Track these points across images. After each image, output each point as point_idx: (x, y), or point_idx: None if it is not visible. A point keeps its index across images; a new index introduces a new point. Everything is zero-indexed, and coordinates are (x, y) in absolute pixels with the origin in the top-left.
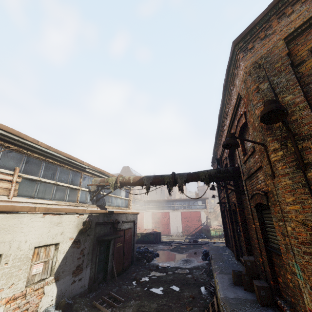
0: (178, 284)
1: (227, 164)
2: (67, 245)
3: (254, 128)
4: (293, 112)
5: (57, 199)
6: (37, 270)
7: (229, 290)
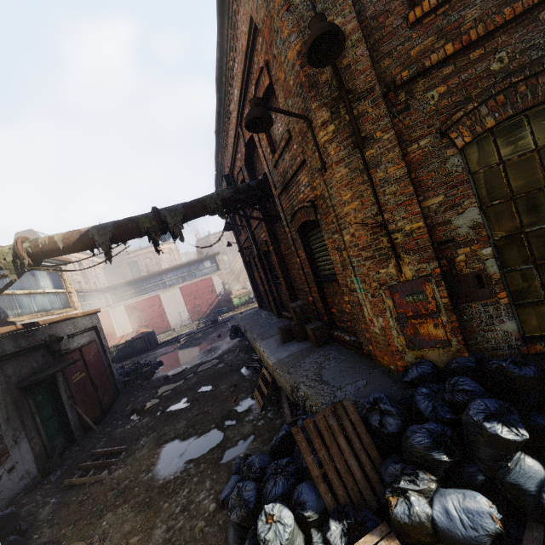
0: (209, 383)
1: (244, 180)
2: None
3: (288, 92)
4: (345, 52)
5: None
6: None
7: (280, 351)
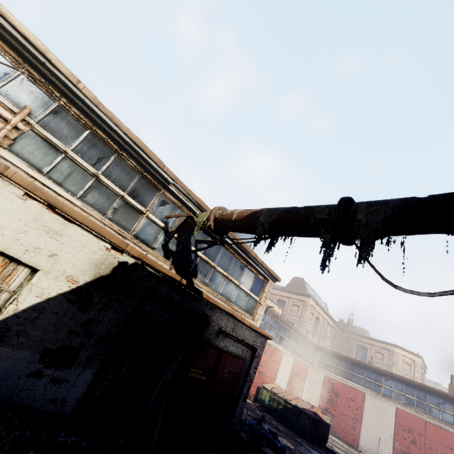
0: None
1: None
2: (55, 286)
3: None
4: None
5: (89, 202)
6: None
7: None
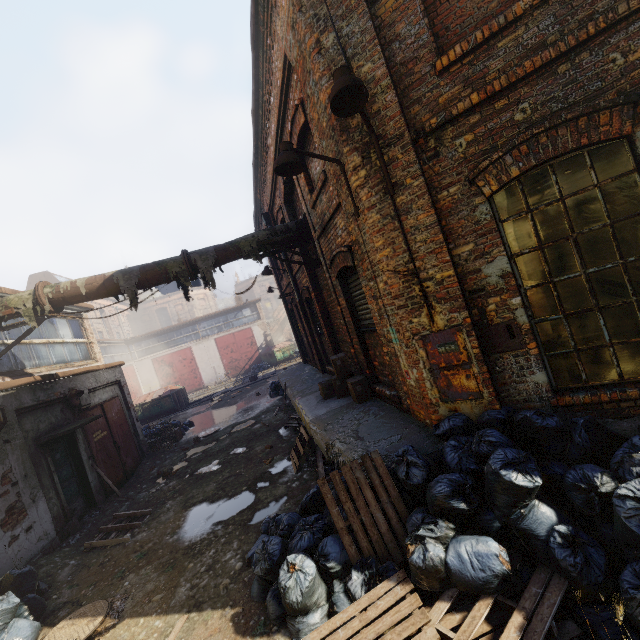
0: (243, 444)
1: (284, 219)
2: None
3: (322, 134)
4: (375, 97)
5: None
6: None
7: (320, 408)
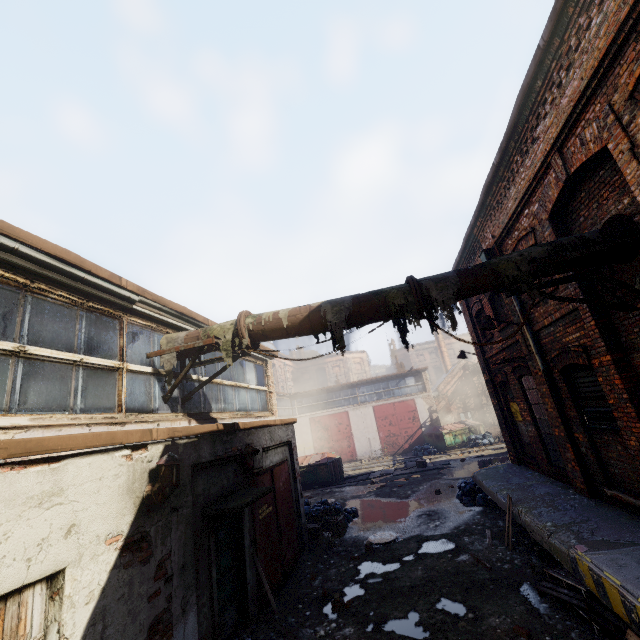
0: (454, 593)
1: None
2: (98, 567)
3: None
4: None
5: (37, 406)
6: None
7: None
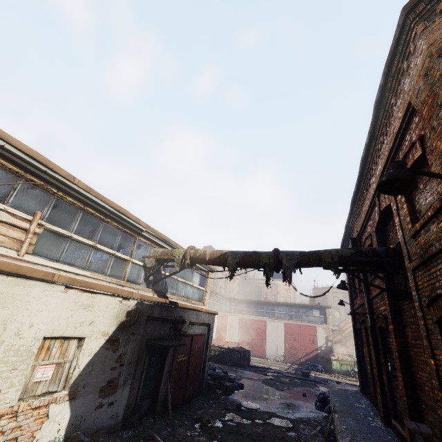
0: None
1: (371, 246)
2: (96, 343)
3: None
4: None
5: (94, 269)
6: (44, 376)
7: None
